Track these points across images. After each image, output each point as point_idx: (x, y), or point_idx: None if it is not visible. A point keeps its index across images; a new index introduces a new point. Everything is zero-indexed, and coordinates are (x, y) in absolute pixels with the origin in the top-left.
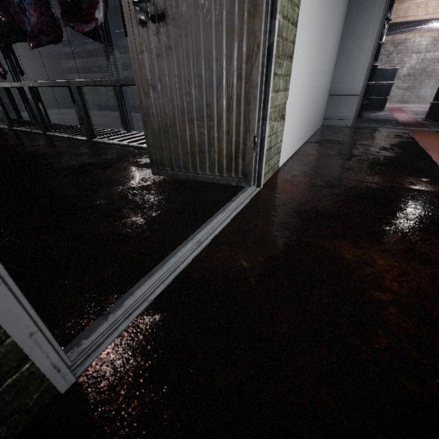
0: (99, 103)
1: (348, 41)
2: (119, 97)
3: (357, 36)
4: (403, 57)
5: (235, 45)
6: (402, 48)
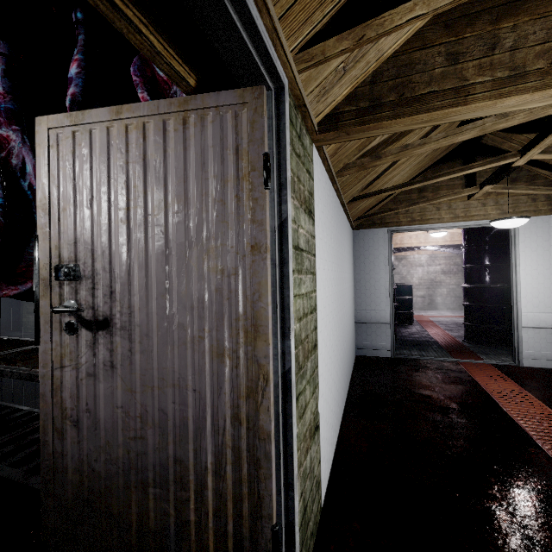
0: None
1: (362, 272)
2: None
3: (369, 268)
4: (409, 269)
5: (226, 372)
6: (405, 262)
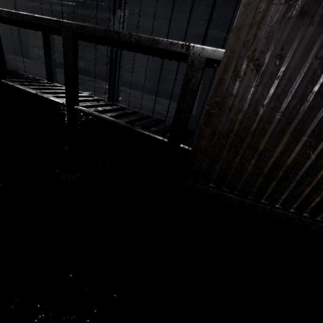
0: (56, 60)
1: None
2: (113, 61)
3: None
4: None
5: None
6: None
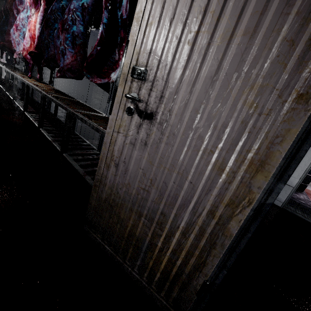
0: (105, 108)
1: None
2: None
3: None
4: None
5: (219, 182)
6: None
